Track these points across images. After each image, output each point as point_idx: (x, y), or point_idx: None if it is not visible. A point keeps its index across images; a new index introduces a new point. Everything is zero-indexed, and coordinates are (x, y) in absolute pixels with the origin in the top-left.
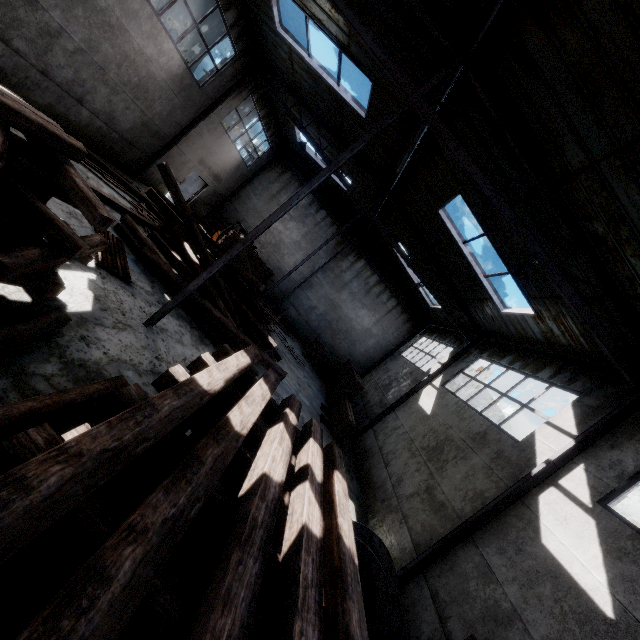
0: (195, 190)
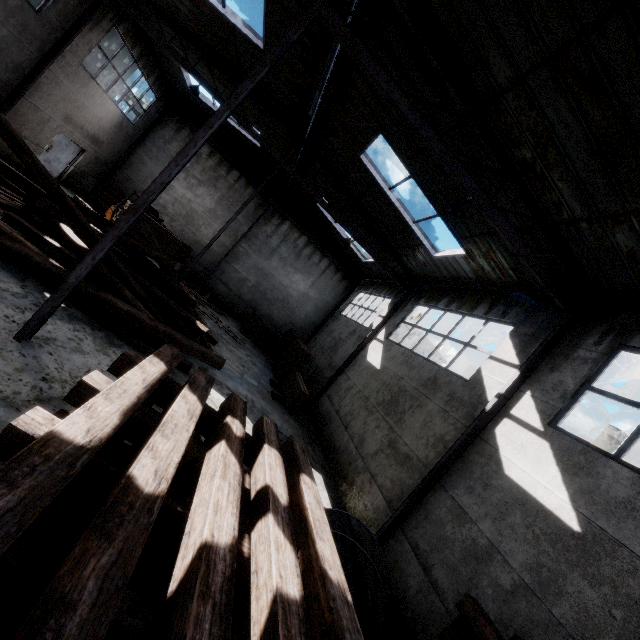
0: (69, 158)
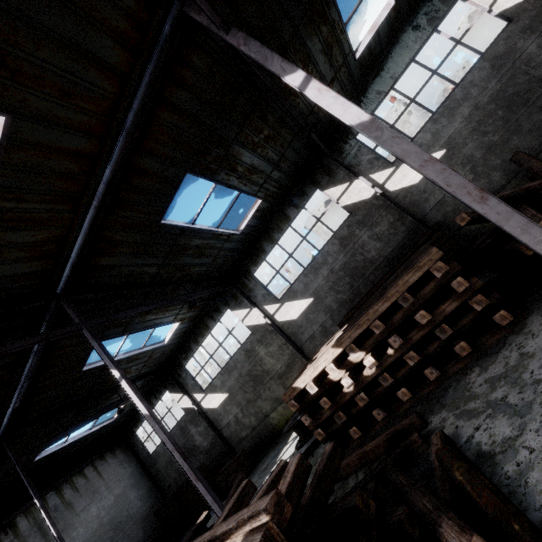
0: None
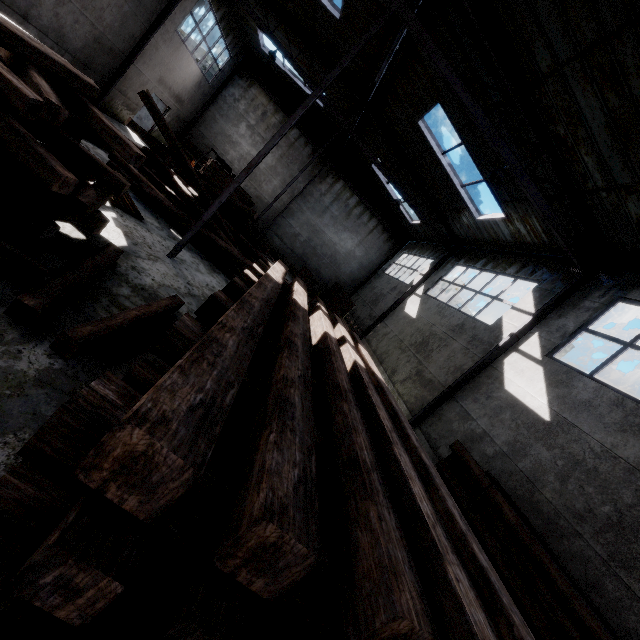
0: None
